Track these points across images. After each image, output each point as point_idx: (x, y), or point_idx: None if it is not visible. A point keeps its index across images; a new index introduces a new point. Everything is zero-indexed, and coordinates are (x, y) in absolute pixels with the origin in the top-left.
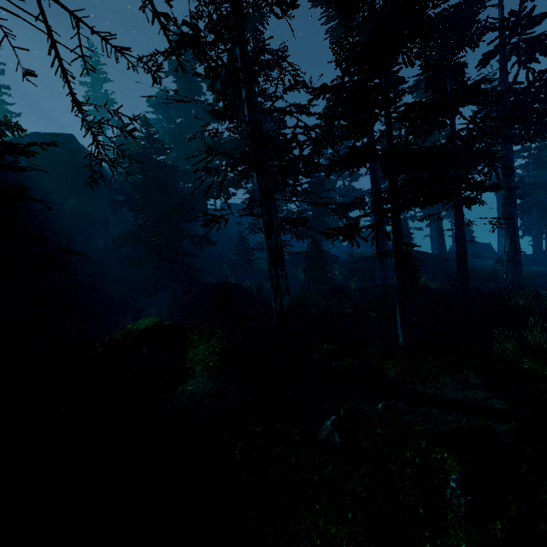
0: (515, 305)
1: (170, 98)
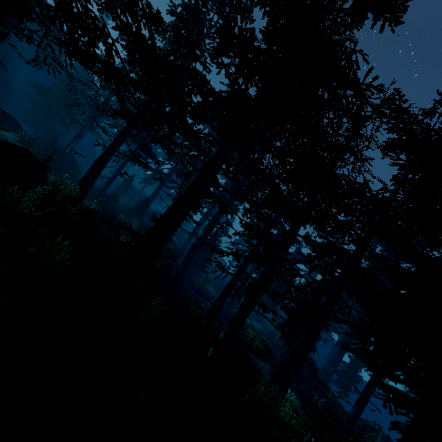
0: None
1: None
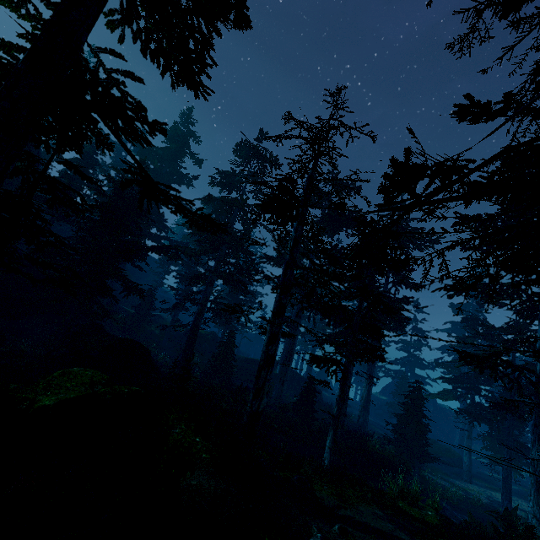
0: (373, 447)
1: (156, 147)
